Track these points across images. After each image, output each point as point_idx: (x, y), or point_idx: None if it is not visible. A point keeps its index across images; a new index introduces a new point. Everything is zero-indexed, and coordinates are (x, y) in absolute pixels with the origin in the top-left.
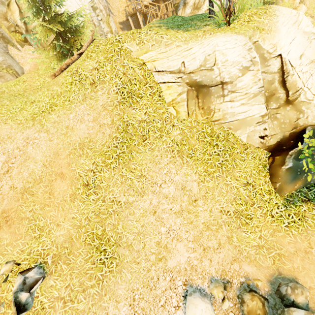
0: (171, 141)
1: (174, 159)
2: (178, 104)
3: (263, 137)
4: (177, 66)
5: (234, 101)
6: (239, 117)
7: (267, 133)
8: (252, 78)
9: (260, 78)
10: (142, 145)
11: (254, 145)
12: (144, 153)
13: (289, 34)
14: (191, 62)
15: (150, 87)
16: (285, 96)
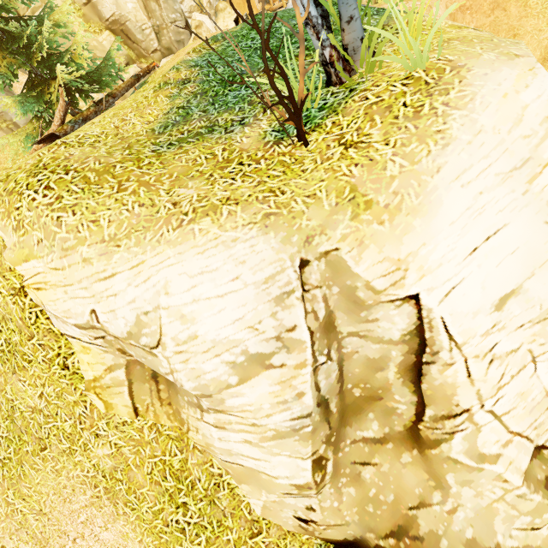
0: (91, 466)
1: (101, 501)
2: (107, 390)
3: (306, 520)
4: (82, 317)
5: (227, 429)
6: (244, 462)
7: (316, 517)
8: (274, 389)
9: (302, 389)
10: (40, 457)
11: (283, 527)
12: (45, 474)
13: (476, 217)
14: (108, 317)
15: (41, 346)
16: (412, 412)
